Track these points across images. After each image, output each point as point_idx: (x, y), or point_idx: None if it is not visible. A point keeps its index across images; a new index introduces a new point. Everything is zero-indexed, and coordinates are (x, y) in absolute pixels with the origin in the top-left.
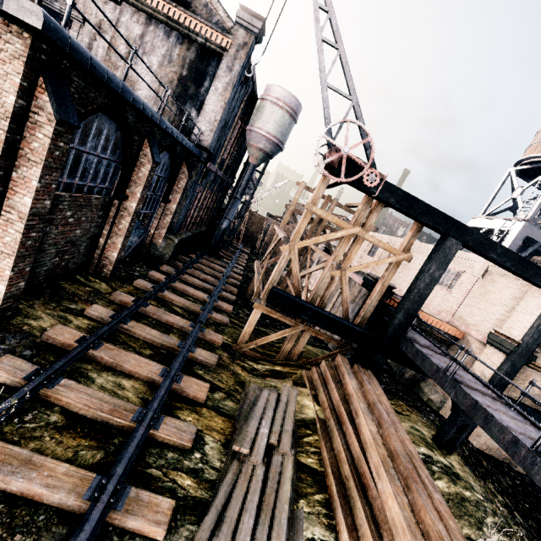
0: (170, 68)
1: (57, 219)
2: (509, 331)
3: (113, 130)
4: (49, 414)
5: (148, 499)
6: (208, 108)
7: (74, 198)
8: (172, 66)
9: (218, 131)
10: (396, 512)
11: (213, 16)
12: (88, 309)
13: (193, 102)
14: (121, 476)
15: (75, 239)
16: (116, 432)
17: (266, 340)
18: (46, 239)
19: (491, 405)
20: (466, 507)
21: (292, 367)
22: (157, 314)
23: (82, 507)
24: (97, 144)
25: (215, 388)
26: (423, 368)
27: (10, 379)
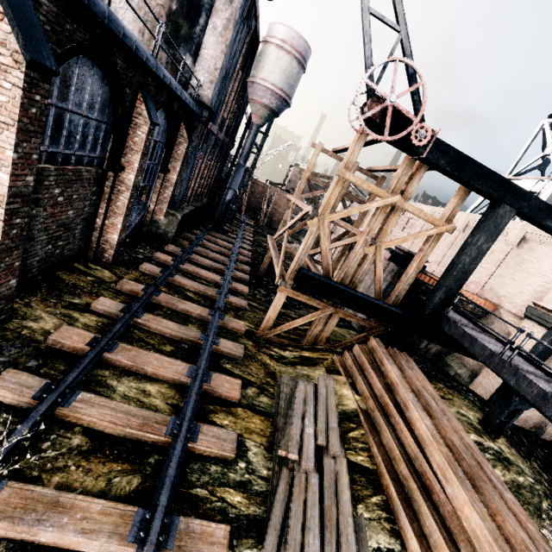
0: None
1: (43, 199)
2: (551, 304)
3: (99, 80)
4: (70, 437)
5: (200, 528)
6: (206, 53)
7: (61, 171)
8: None
9: (219, 83)
10: (478, 524)
11: None
12: (94, 304)
13: (187, 46)
14: (165, 505)
15: (68, 222)
16: (149, 449)
17: (293, 325)
18: (34, 224)
19: (551, 390)
20: (523, 495)
21: (321, 352)
22: (171, 302)
23: (128, 551)
24: (81, 100)
25: (246, 383)
26: (473, 352)
27: (17, 399)
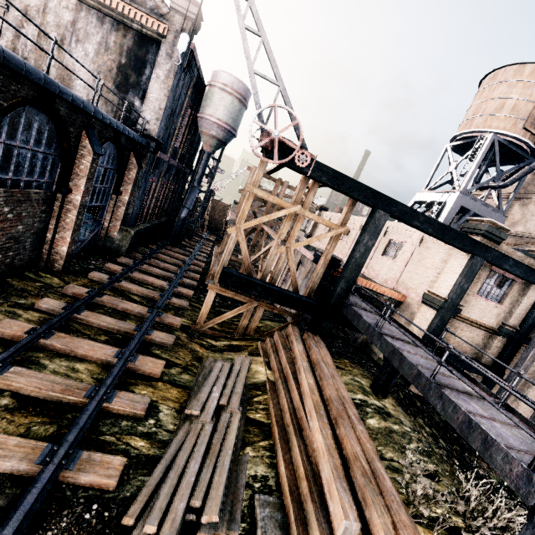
0: (107, 55)
1: None
2: (438, 290)
3: (45, 123)
4: None
5: (100, 459)
6: (151, 97)
7: (10, 193)
8: (110, 54)
9: (165, 119)
10: (320, 441)
11: (147, 1)
12: (38, 303)
13: (135, 91)
14: (73, 443)
15: (18, 235)
16: (69, 408)
17: (223, 318)
18: None
19: (412, 351)
20: (392, 437)
21: (249, 340)
22: (113, 302)
23: (34, 471)
24: (29, 138)
25: (171, 364)
26: (359, 327)
27: None
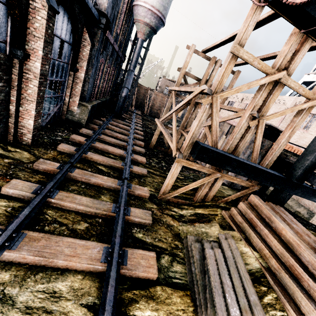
0: None
1: None
2: None
3: None
4: None
5: None
6: None
7: None
8: None
9: None
10: None
11: None
12: (4, 188)
13: None
14: None
15: None
16: None
17: (187, 188)
18: None
19: None
20: None
21: (210, 208)
22: (85, 177)
23: None
24: None
25: (158, 252)
26: None
27: None
